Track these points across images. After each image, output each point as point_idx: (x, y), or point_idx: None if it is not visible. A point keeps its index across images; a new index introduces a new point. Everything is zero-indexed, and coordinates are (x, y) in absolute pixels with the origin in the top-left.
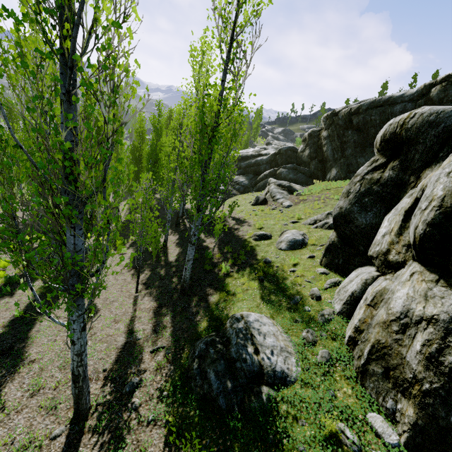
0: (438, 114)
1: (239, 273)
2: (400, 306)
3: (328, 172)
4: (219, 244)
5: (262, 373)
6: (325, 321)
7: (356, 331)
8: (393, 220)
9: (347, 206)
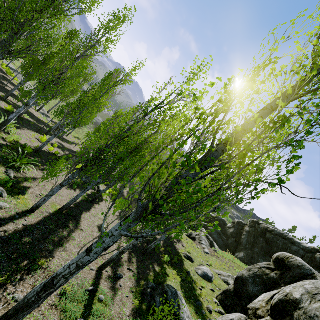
0: (302, 264)
1: (172, 267)
2: None
3: (238, 252)
4: (165, 243)
5: (178, 317)
6: None
7: None
8: (266, 296)
9: (246, 276)
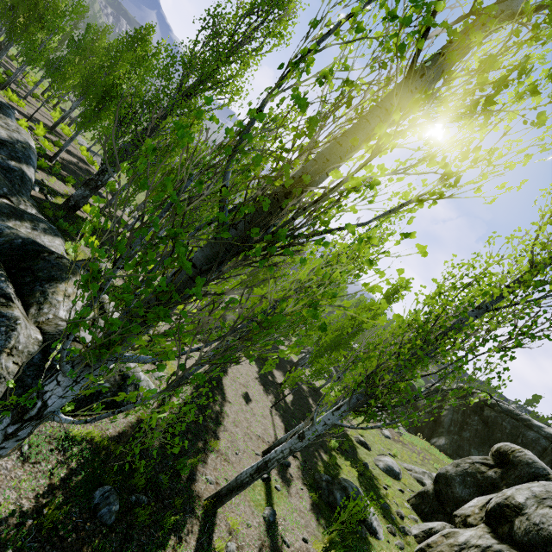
0: (533, 461)
1: (342, 455)
2: (464, 539)
3: (436, 437)
4: None
5: (365, 518)
6: (404, 531)
7: (427, 545)
8: (481, 501)
9: (452, 473)
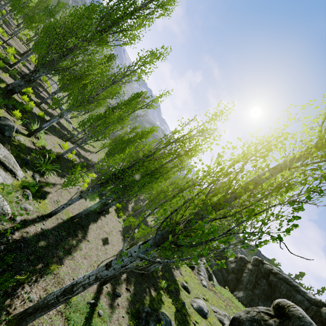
0: (303, 316)
1: (168, 294)
2: None
3: (237, 290)
4: (163, 267)
5: None
6: None
7: None
8: None
9: (244, 318)
